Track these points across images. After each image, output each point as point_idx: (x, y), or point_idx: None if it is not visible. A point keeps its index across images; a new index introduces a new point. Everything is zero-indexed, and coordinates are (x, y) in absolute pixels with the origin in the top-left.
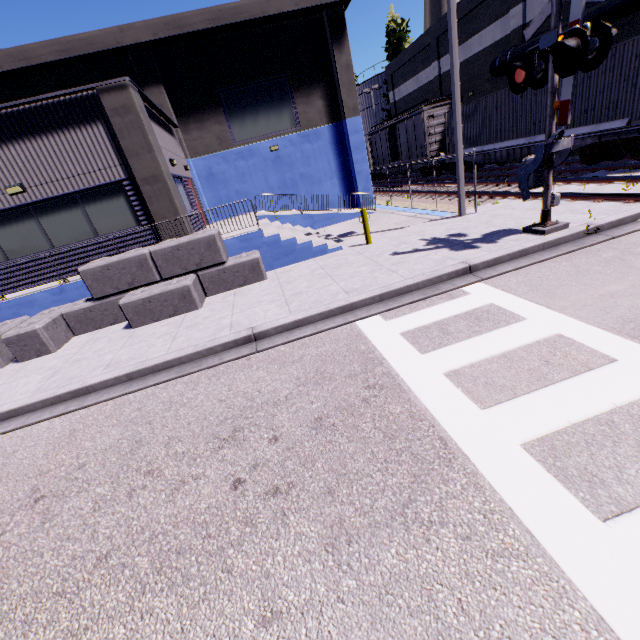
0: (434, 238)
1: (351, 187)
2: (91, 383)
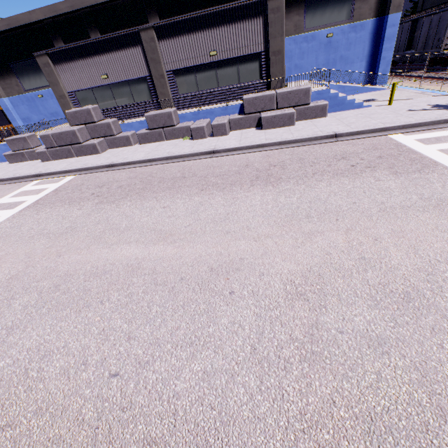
0: (437, 105)
1: (373, 69)
2: (265, 143)
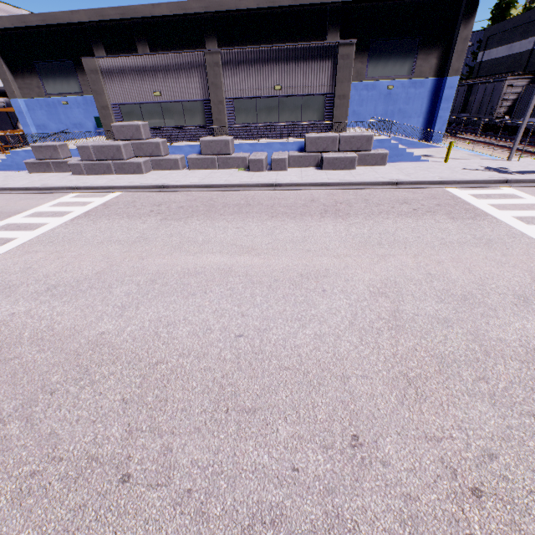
0: (488, 167)
1: (429, 126)
2: (329, 182)
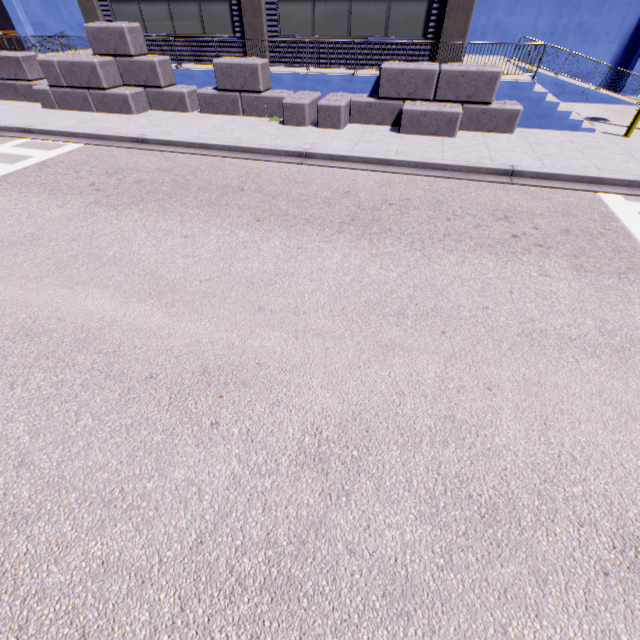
0: None
1: (626, 62)
2: (393, 159)
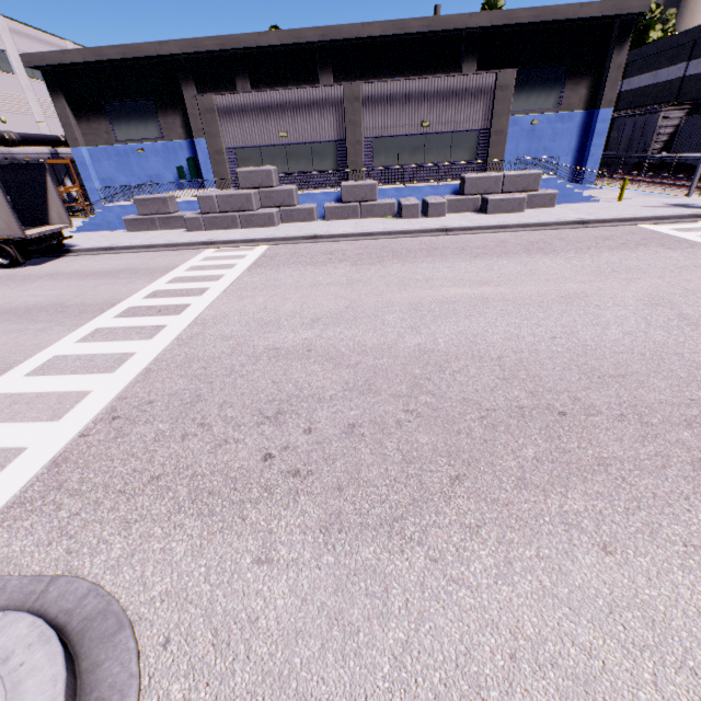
0: (671, 204)
1: (579, 166)
2: (507, 224)
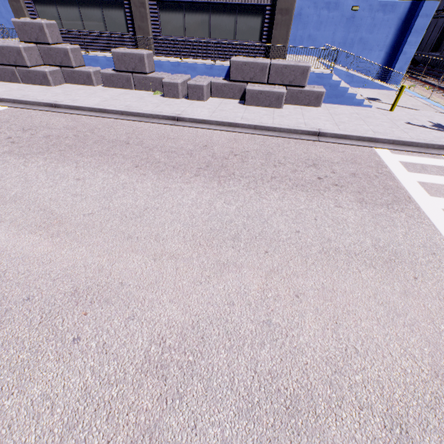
0: (439, 124)
1: (390, 63)
2: (238, 122)
